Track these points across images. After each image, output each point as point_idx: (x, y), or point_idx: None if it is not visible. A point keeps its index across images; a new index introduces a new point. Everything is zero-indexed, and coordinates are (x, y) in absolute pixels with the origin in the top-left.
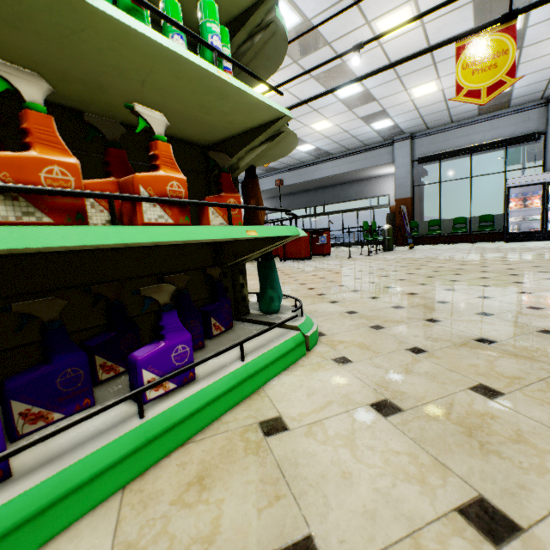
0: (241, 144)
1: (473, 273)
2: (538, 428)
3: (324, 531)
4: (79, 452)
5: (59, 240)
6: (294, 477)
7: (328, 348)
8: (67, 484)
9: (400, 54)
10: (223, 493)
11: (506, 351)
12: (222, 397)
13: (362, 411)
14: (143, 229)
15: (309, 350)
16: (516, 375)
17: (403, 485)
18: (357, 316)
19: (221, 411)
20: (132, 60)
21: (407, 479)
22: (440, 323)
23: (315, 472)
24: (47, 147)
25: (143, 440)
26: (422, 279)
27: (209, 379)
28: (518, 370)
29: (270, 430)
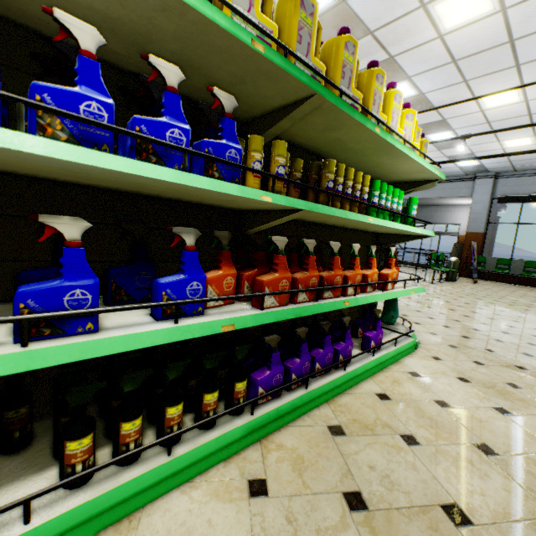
0: (400, 239)
1: (530, 323)
2: (532, 400)
3: (447, 400)
4: (363, 361)
5: (379, 299)
6: (431, 388)
7: (426, 351)
8: (365, 368)
9: (499, 117)
10: (407, 386)
11: (531, 375)
12: (390, 358)
13: (452, 378)
14: (389, 293)
15: (416, 349)
16: (531, 384)
17: (472, 399)
18: (437, 337)
19: (388, 364)
20: (391, 230)
21: (474, 398)
22: (494, 353)
23: (438, 389)
24: (373, 267)
25: (376, 364)
26: (484, 319)
27: (386, 350)
28: (534, 383)
29: (413, 375)
